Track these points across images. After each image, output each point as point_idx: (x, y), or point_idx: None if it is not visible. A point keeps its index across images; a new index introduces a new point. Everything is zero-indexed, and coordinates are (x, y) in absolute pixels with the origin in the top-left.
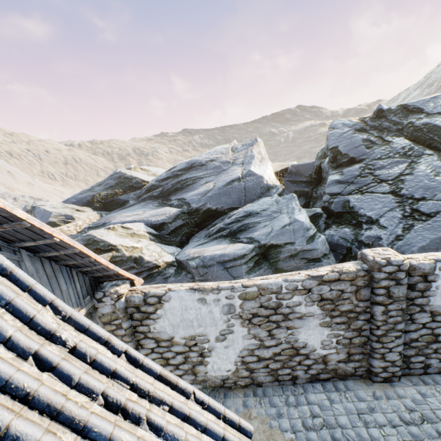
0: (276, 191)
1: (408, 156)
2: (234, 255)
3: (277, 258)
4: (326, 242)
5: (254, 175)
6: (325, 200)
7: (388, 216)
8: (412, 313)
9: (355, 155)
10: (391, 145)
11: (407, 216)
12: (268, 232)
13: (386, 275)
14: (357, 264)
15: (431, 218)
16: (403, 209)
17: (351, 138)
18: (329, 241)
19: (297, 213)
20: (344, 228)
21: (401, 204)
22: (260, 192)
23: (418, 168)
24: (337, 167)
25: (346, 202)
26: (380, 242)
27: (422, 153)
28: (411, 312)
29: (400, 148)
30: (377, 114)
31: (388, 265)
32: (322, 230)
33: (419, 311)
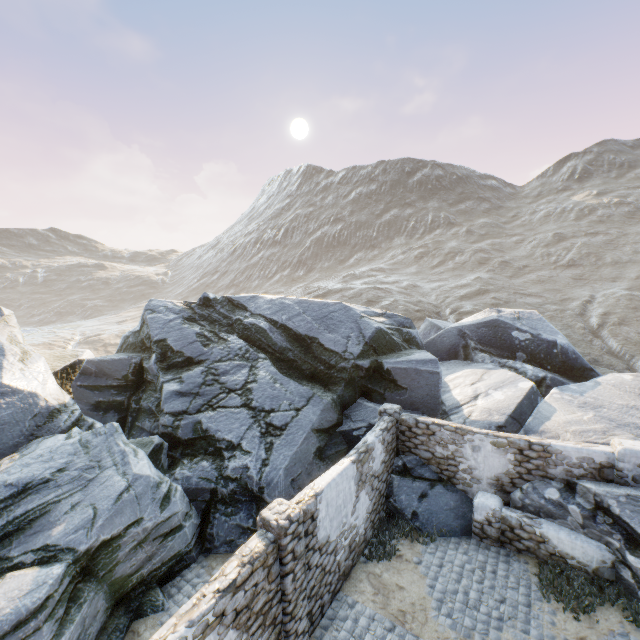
0: (71, 417)
1: (247, 358)
2: (18, 615)
3: (113, 562)
4: (184, 493)
5: (16, 393)
6: (168, 423)
7: (249, 436)
8: (309, 560)
9: (193, 354)
10: (228, 344)
11: (265, 432)
12: (89, 519)
13: (291, 536)
14: (262, 536)
15: (284, 432)
16: (260, 425)
17: (182, 329)
18: (186, 487)
19: (134, 461)
20: (201, 461)
21: (256, 419)
22: (34, 425)
23: (260, 374)
24: (170, 367)
25: (197, 423)
26: (249, 472)
27: (258, 356)
28: (308, 559)
29: (238, 349)
30: (204, 302)
31: (291, 524)
32: (167, 468)
33: (313, 554)
